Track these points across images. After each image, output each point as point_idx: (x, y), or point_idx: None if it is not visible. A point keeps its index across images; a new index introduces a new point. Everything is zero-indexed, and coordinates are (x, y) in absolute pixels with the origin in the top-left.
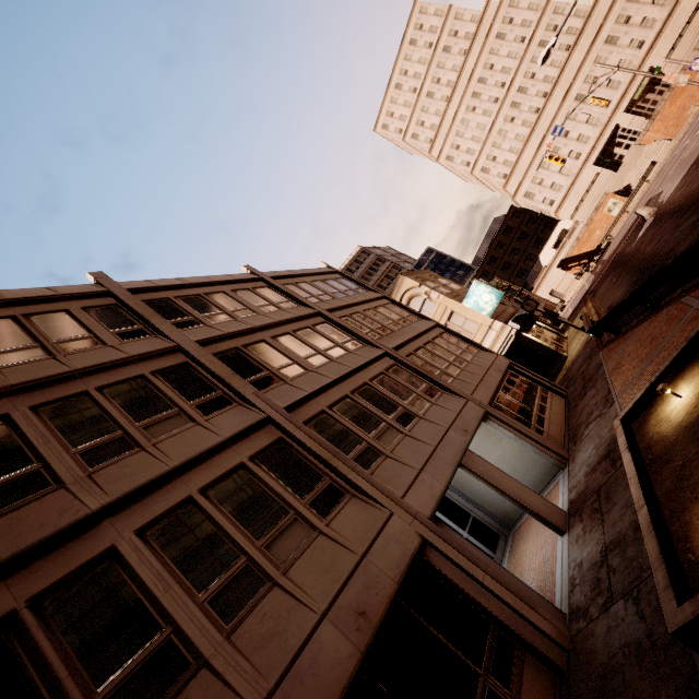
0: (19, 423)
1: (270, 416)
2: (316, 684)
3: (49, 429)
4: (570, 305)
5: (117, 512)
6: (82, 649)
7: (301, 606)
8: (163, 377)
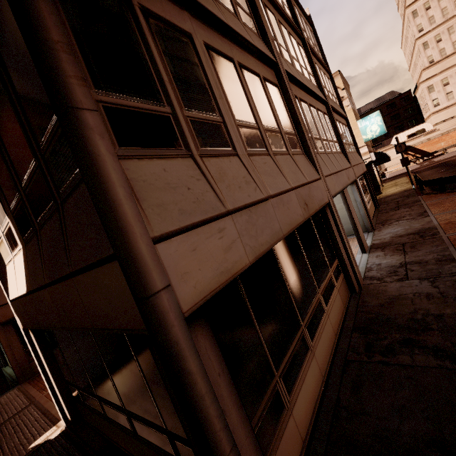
0: None
1: (278, 64)
2: (288, 212)
3: None
4: (389, 174)
5: (192, 15)
6: (175, 76)
7: (283, 176)
8: None
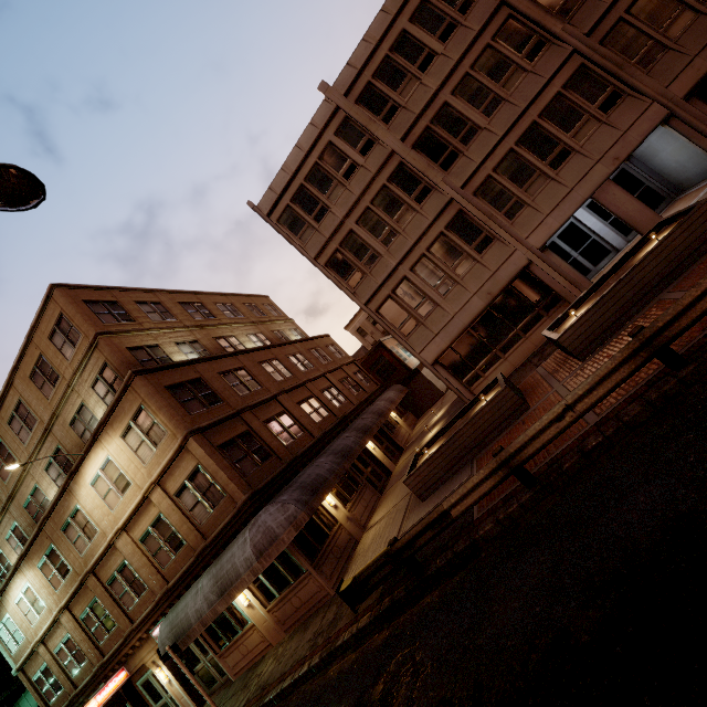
0: (356, 232)
1: (452, 198)
2: (470, 312)
3: (366, 233)
4: None
5: (401, 264)
6: (408, 302)
7: (467, 291)
8: (393, 182)
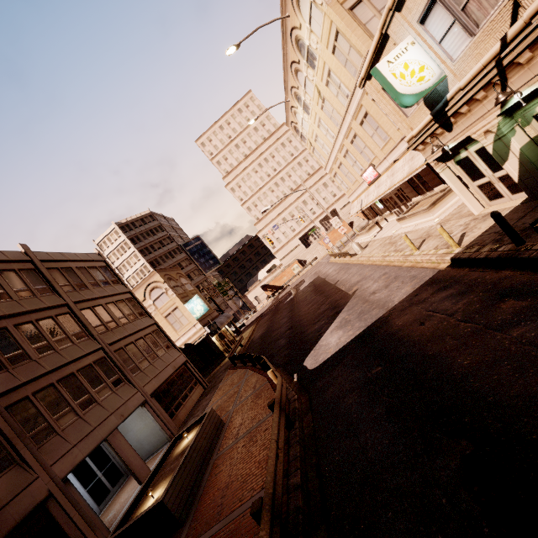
0: None
1: None
2: None
3: None
4: (257, 313)
5: None
6: None
7: None
8: None
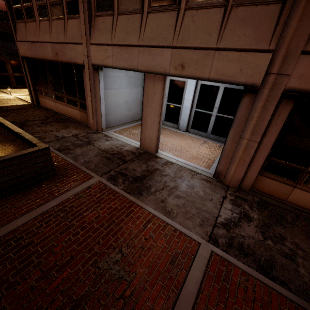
0: None
1: None
2: (44, 51)
3: None
4: None
5: None
6: None
7: (49, 34)
8: None
